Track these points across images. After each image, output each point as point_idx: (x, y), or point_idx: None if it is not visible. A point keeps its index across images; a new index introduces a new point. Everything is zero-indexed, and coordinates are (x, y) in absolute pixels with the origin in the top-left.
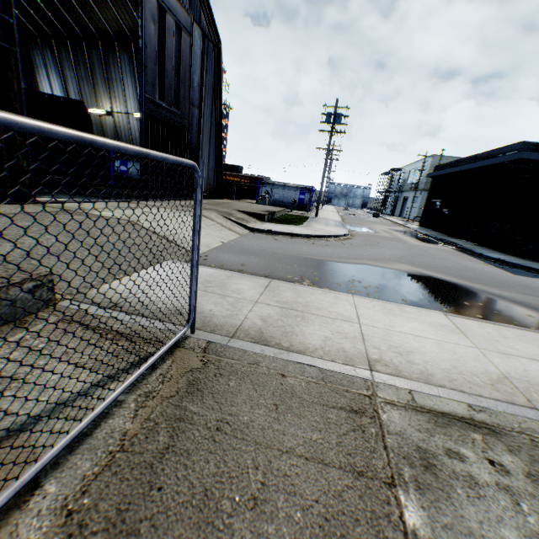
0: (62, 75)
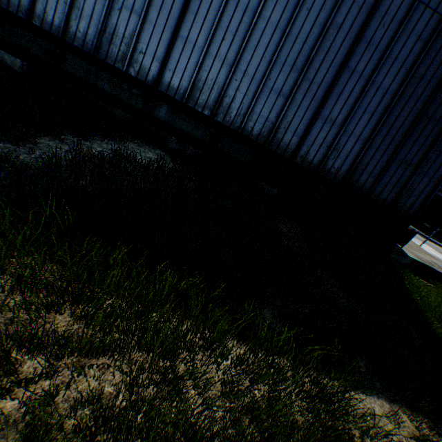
0: None
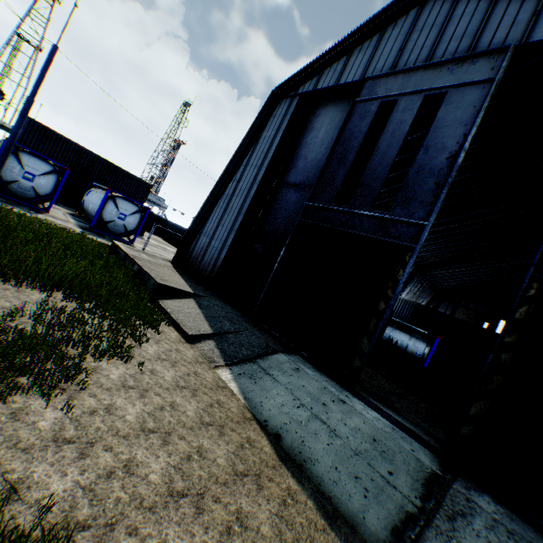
0: (411, 288)
